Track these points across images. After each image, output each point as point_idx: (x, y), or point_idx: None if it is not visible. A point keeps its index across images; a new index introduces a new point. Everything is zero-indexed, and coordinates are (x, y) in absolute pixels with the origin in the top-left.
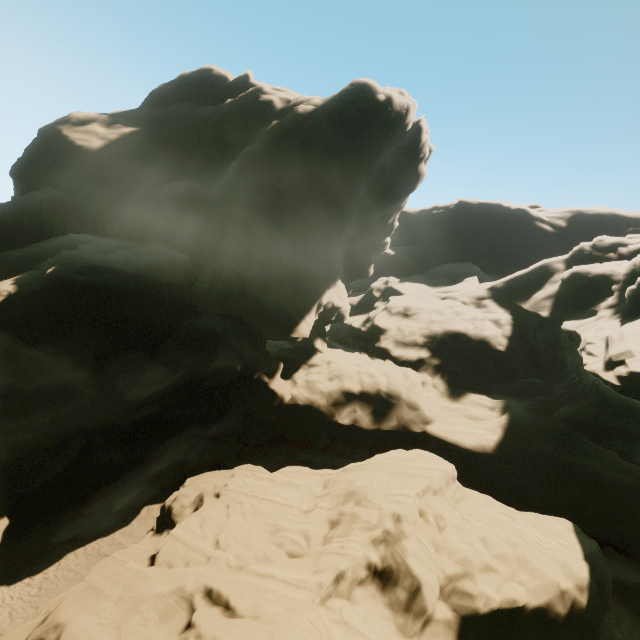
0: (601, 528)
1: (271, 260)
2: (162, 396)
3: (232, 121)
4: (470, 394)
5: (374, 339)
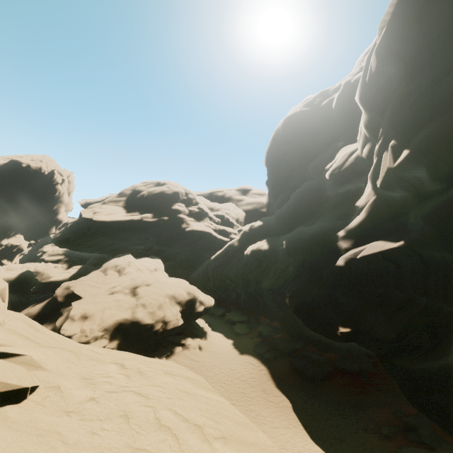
0: None
1: None
2: None
3: None
4: (74, 266)
5: (41, 256)
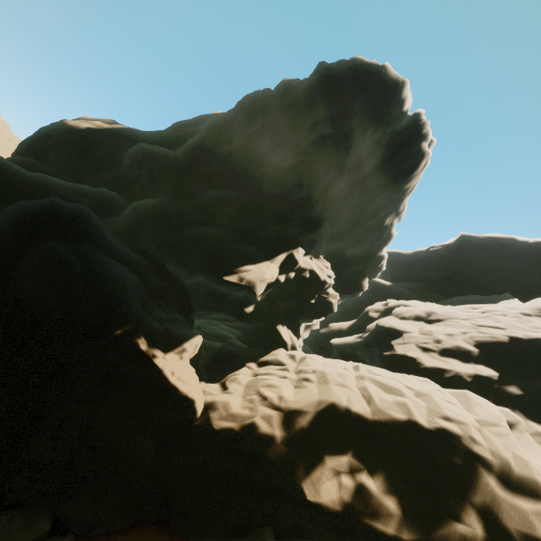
0: None
1: (222, 195)
2: None
3: None
4: None
5: (379, 347)
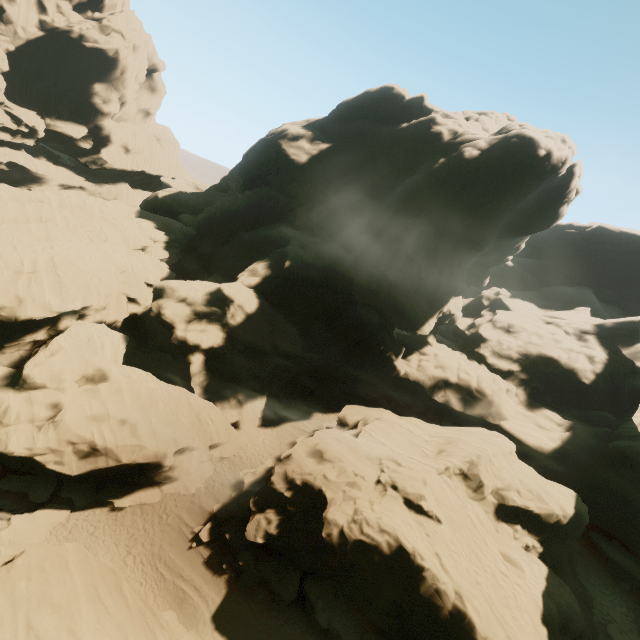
0: (615, 527)
1: (413, 272)
2: (336, 354)
3: (403, 145)
4: (545, 409)
5: (475, 344)
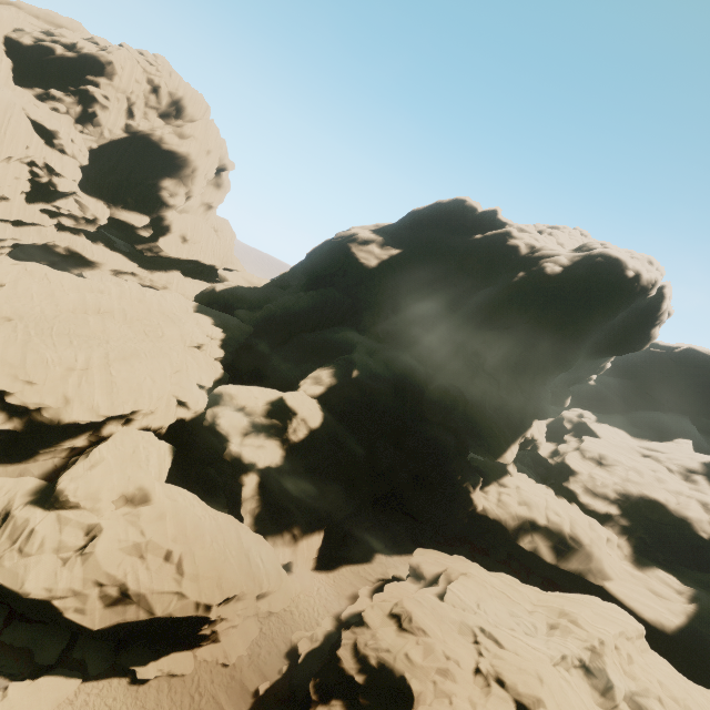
0: None
1: (492, 390)
2: (406, 482)
3: (478, 256)
4: (657, 569)
5: (562, 477)
